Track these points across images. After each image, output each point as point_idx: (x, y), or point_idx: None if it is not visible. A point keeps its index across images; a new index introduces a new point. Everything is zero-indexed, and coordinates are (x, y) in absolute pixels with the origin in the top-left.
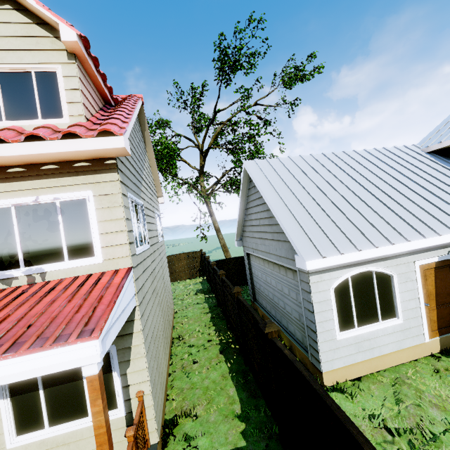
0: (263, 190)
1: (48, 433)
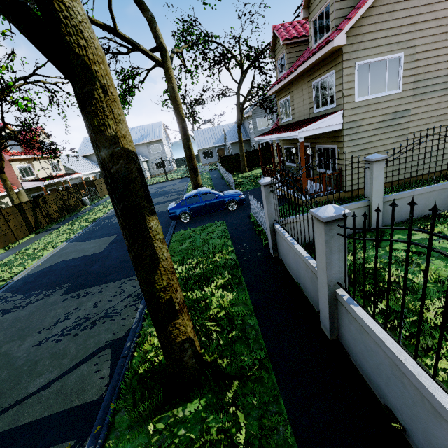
0: (63, 163)
1: None
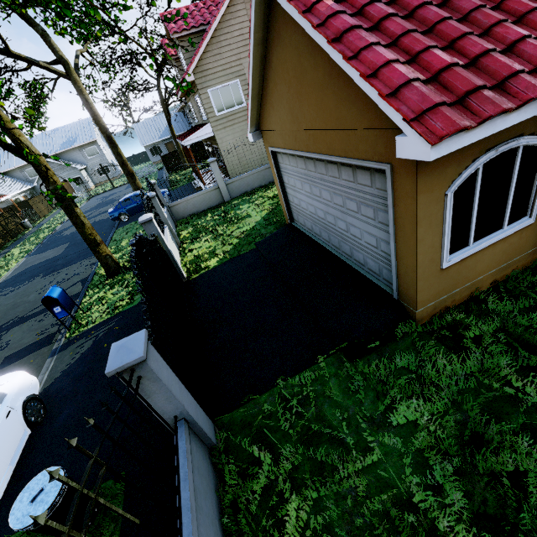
0: None
1: None
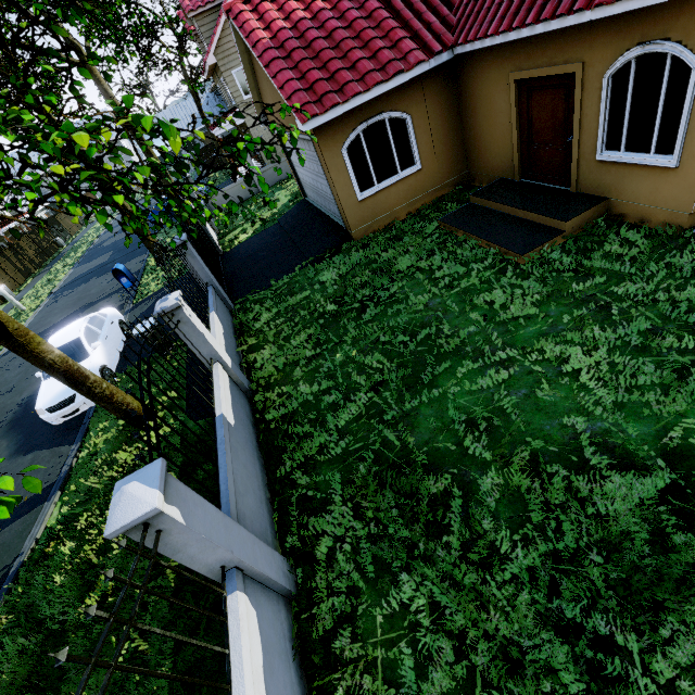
0: None
1: None
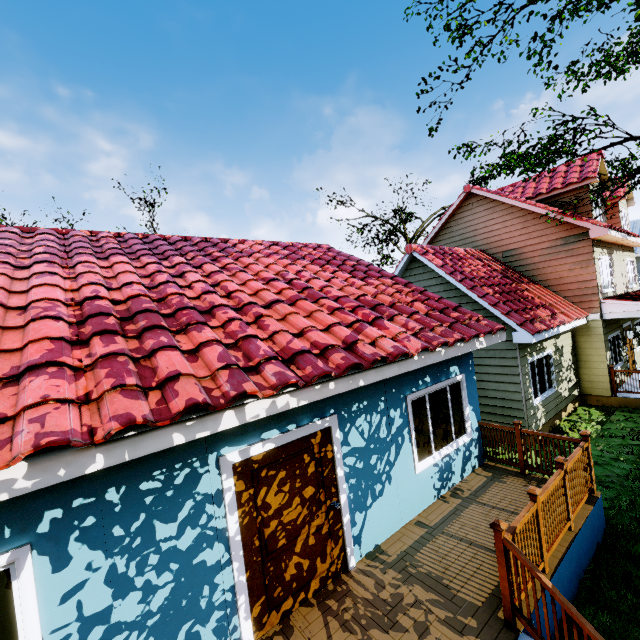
0: None
1: (639, 348)
